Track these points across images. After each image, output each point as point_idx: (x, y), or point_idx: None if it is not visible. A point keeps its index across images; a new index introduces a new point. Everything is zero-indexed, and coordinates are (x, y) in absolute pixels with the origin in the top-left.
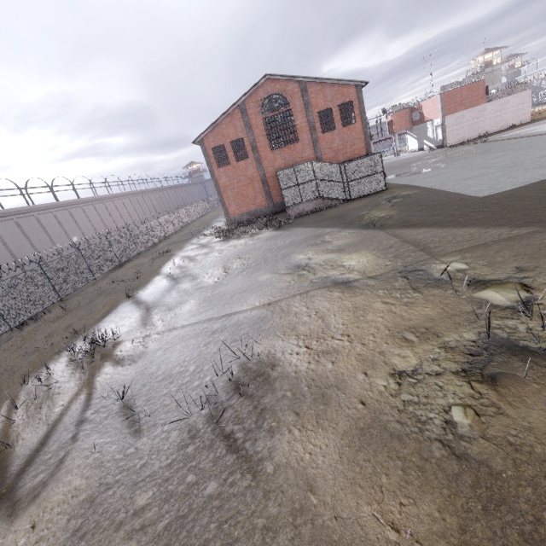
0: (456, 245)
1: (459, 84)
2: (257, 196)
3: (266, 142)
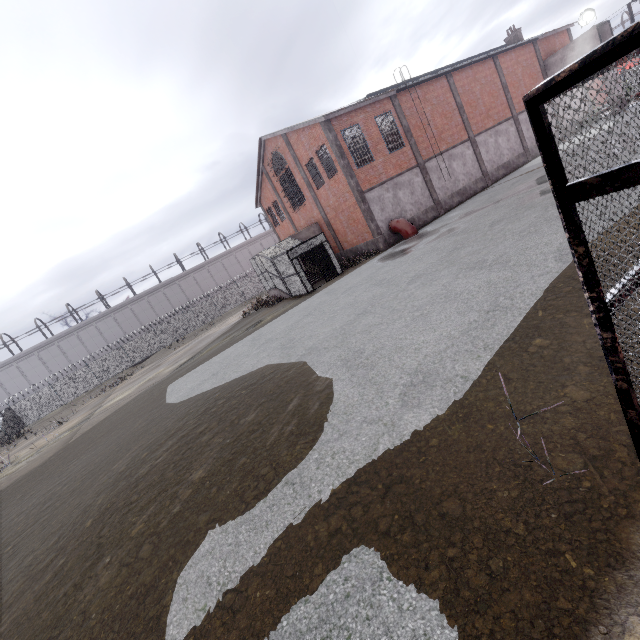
0: (89, 422)
1: None
2: None
3: (288, 202)
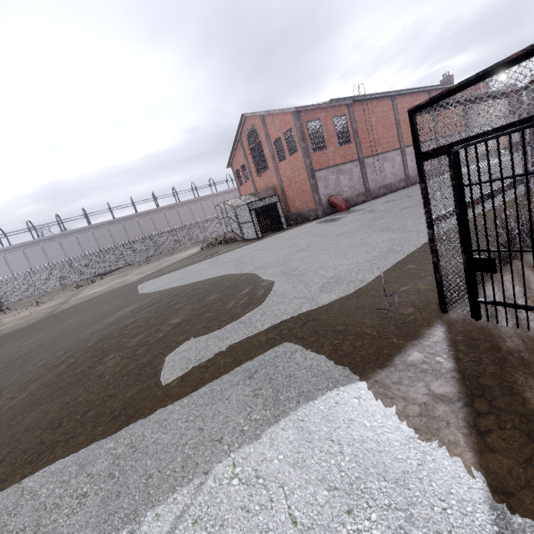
0: (67, 304)
1: None
2: None
3: (254, 168)
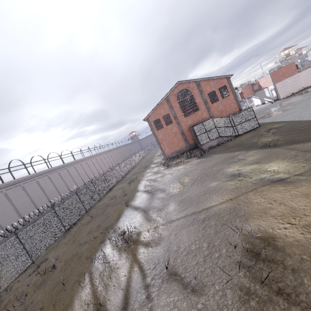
0: None
1: (279, 66)
2: (179, 142)
3: (181, 113)
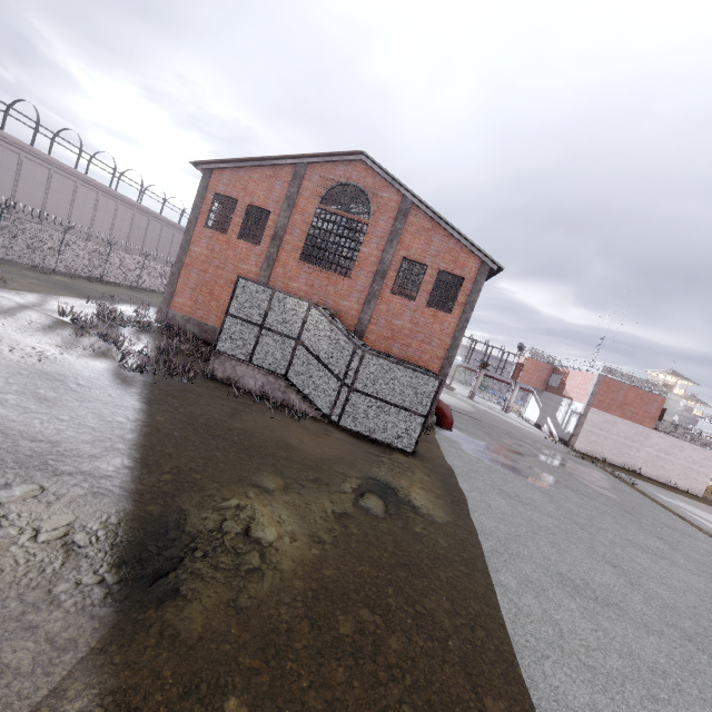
0: None
1: (630, 379)
2: None
3: (301, 242)
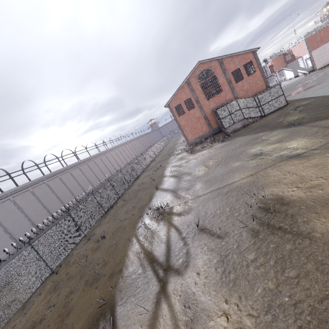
0: None
1: (317, 30)
2: (202, 127)
3: (203, 96)
